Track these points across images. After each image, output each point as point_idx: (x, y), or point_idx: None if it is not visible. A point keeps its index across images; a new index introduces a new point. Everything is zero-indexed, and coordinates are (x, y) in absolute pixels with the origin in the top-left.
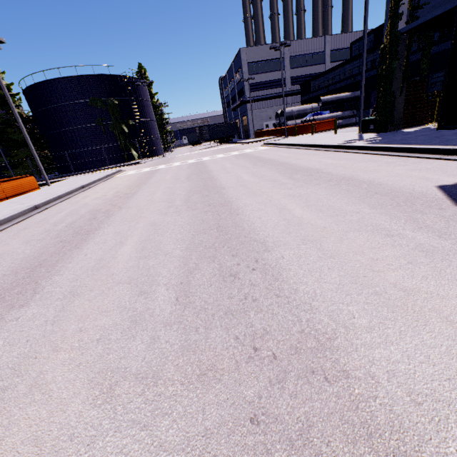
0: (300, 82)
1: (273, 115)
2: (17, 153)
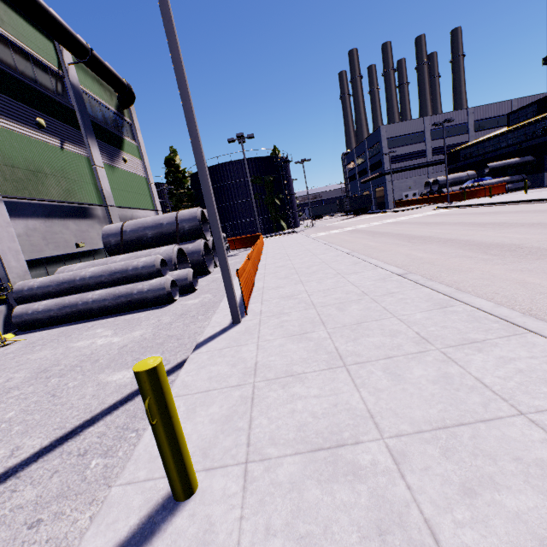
0: (442, 152)
1: (412, 185)
2: None
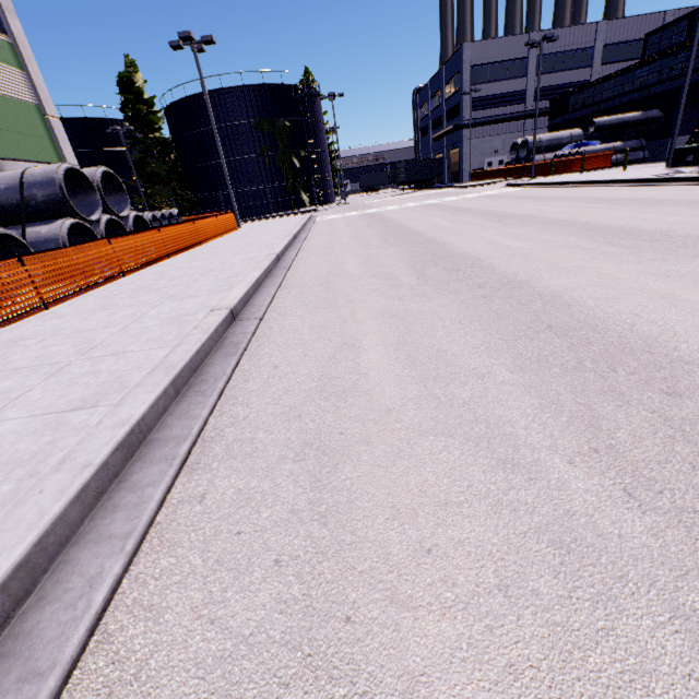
0: (549, 96)
1: (500, 147)
2: (155, 192)
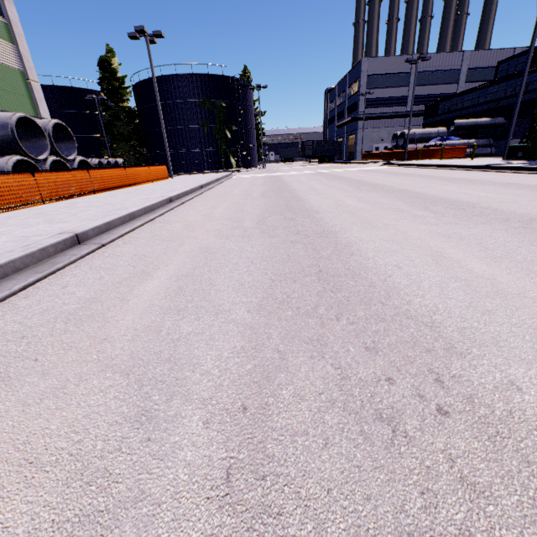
0: (425, 102)
1: (386, 137)
2: (119, 147)
